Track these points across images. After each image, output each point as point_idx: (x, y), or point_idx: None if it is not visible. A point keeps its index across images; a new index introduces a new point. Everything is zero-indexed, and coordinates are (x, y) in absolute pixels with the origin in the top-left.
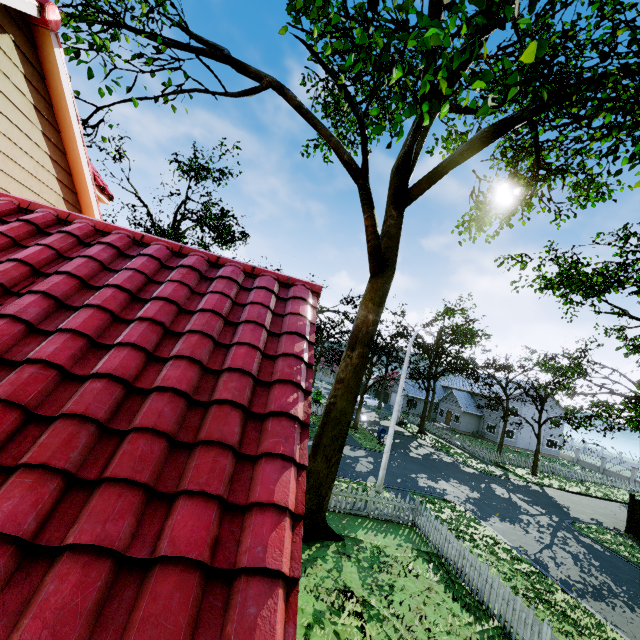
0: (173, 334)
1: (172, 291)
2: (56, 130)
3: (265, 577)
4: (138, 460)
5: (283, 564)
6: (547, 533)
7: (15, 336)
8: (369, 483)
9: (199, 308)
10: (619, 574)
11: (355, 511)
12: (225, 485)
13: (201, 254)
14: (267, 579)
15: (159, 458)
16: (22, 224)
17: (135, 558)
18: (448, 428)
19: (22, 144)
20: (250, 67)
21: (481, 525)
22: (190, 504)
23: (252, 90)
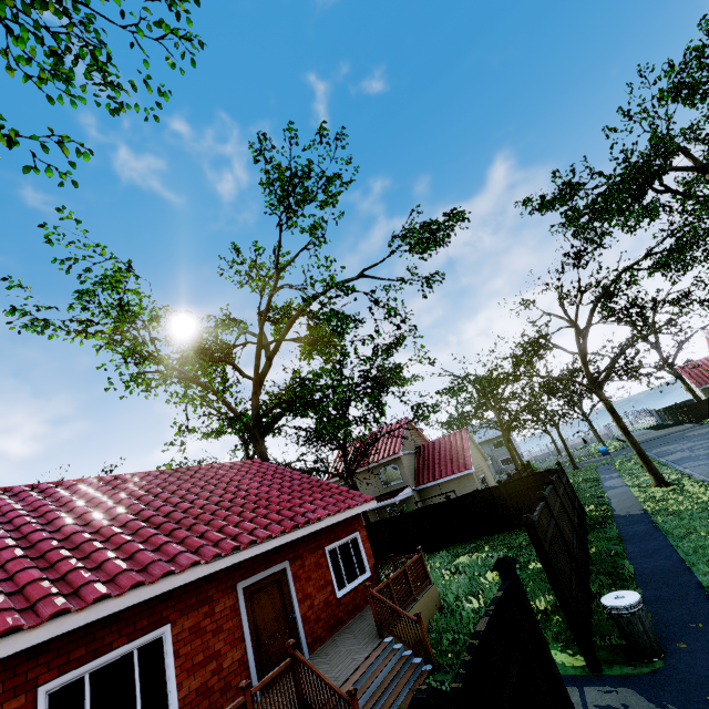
0: None
1: None
2: None
3: None
4: None
5: None
6: None
7: None
8: None
9: None
10: None
11: None
12: None
13: None
14: None
15: None
16: None
17: None
18: None
19: None
20: None
21: None
22: None
23: None
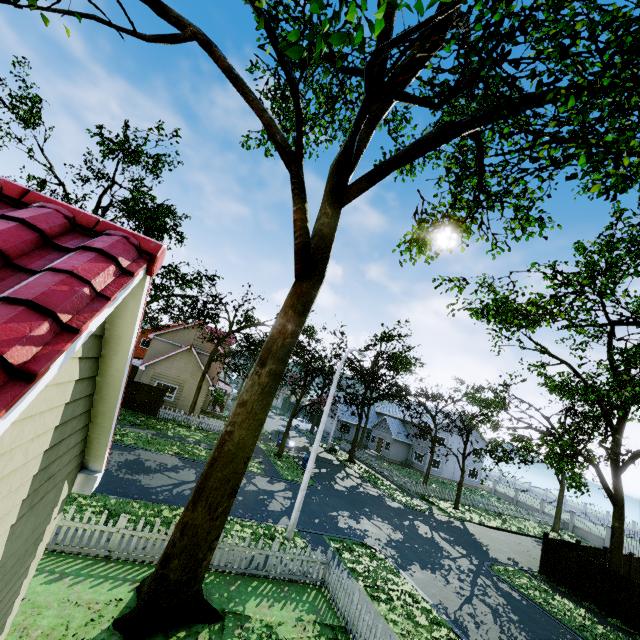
0: None
1: None
2: None
3: None
4: None
5: None
6: (468, 581)
7: None
8: (280, 526)
9: None
10: (537, 630)
11: (251, 570)
12: None
13: None
14: None
15: None
16: None
17: None
18: (378, 456)
19: None
20: (171, 10)
21: (401, 577)
22: None
23: (171, 37)
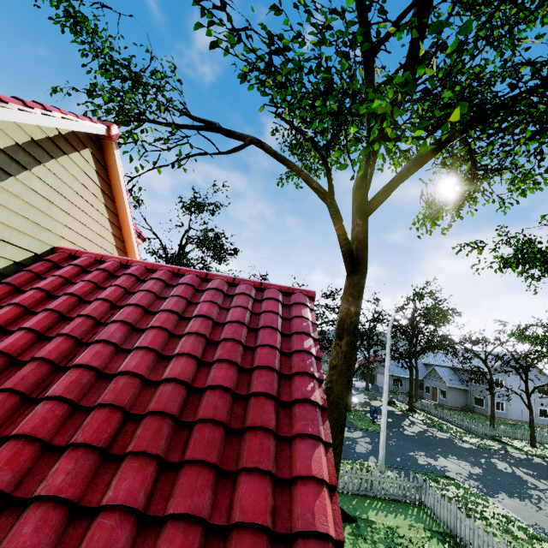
0: (212, 343)
1: (207, 309)
2: (113, 201)
3: (317, 539)
4: (206, 445)
5: (329, 528)
6: None
7: (108, 355)
8: (370, 463)
9: (228, 320)
10: None
11: (362, 492)
12: (272, 462)
13: (221, 277)
14: (319, 541)
15: (220, 443)
16: (100, 272)
17: (216, 525)
18: (436, 404)
19: (93, 215)
20: (236, 132)
21: (489, 502)
22: (249, 479)
23: (238, 148)
